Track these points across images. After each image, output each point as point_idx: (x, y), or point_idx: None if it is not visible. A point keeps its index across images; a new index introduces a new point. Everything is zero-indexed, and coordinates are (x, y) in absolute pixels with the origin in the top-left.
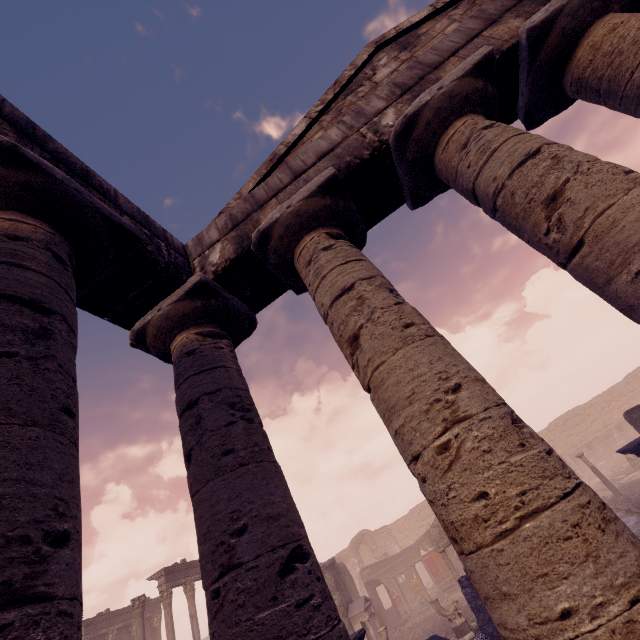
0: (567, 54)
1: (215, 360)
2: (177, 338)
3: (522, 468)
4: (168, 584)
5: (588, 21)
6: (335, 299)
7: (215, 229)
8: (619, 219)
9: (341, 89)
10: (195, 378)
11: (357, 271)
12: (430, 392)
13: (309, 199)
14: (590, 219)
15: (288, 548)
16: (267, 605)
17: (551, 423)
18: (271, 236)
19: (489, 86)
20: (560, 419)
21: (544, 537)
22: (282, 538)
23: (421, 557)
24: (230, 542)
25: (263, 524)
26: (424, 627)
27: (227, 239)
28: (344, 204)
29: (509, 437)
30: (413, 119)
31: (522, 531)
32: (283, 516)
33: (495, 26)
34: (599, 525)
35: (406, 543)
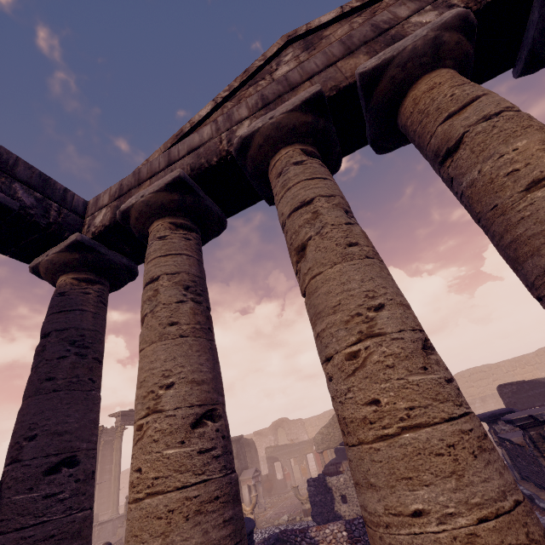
0: (398, 100)
1: (76, 303)
2: (59, 279)
3: (167, 460)
4: (122, 422)
5: (417, 74)
6: (146, 284)
7: (108, 194)
8: (319, 287)
9: (247, 78)
10: (54, 316)
11: (167, 266)
12: (151, 384)
13: (158, 193)
14: (308, 278)
15: (60, 456)
16: (24, 492)
17: (458, 373)
18: (130, 216)
19: (321, 120)
20: (467, 371)
21: (149, 512)
22: (59, 449)
23: (313, 450)
24: (22, 443)
25: (49, 437)
26: (293, 501)
27: (110, 206)
28: (192, 199)
29: (177, 434)
30: (248, 140)
31: (143, 503)
32: (69, 433)
33: (348, 58)
34: (188, 515)
35: (314, 435)
